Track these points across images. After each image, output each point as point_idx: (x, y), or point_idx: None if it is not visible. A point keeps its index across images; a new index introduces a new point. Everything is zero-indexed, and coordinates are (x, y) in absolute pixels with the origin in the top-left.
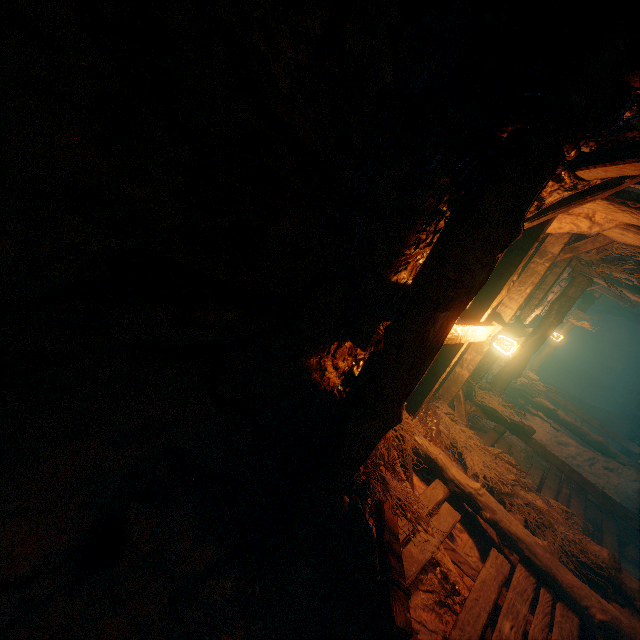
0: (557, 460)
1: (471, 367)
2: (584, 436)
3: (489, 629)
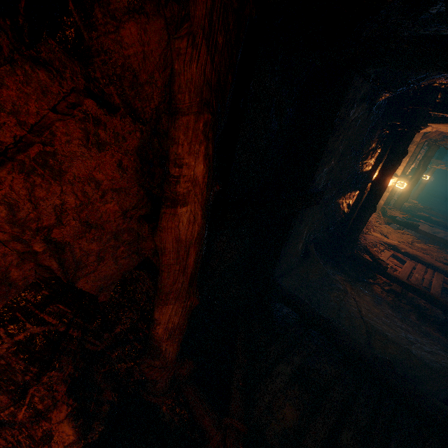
0: (432, 236)
1: (384, 199)
2: (447, 227)
3: (410, 279)
